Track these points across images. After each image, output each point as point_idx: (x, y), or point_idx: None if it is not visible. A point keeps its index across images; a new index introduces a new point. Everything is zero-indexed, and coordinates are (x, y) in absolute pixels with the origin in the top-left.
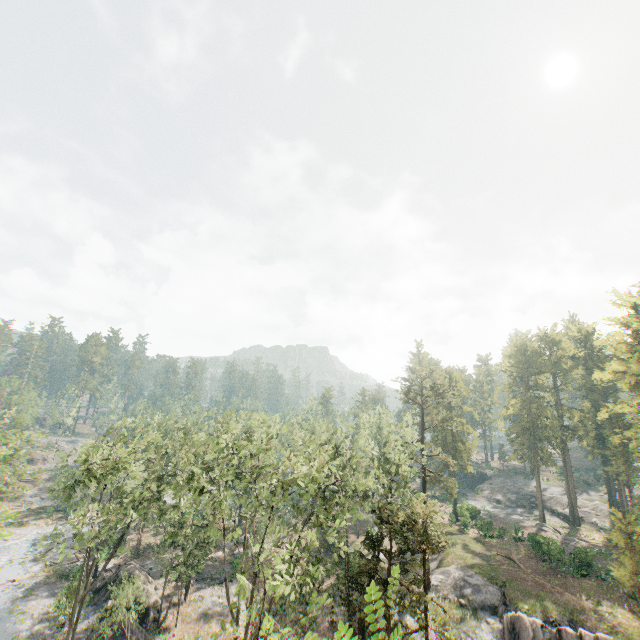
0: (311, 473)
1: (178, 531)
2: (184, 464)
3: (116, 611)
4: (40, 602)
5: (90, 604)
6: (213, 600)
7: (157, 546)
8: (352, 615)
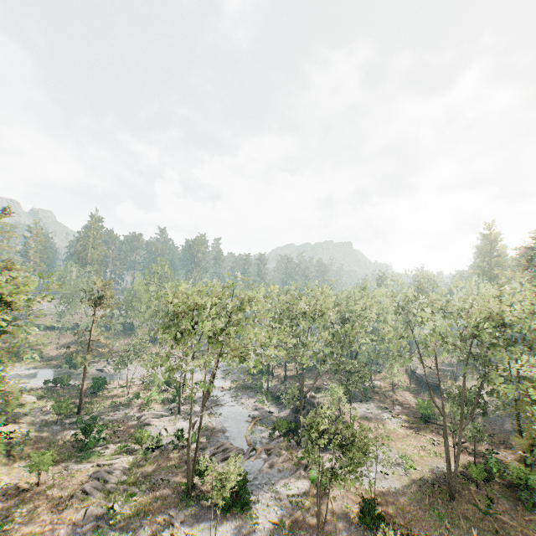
0: (512, 313)
1: (346, 361)
2: (377, 309)
3: (307, 408)
4: (247, 400)
5: (278, 404)
6: (363, 410)
7: (295, 376)
8: (531, 423)
